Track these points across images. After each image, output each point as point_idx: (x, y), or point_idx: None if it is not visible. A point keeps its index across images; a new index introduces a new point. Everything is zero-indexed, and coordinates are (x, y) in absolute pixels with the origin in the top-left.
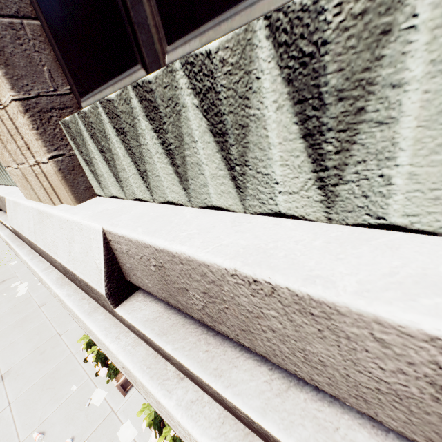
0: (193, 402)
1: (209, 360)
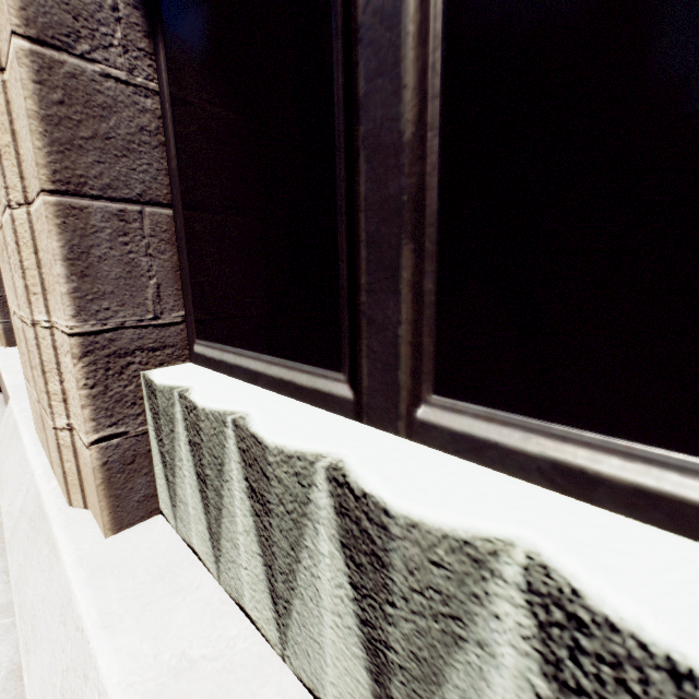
0: None
1: None
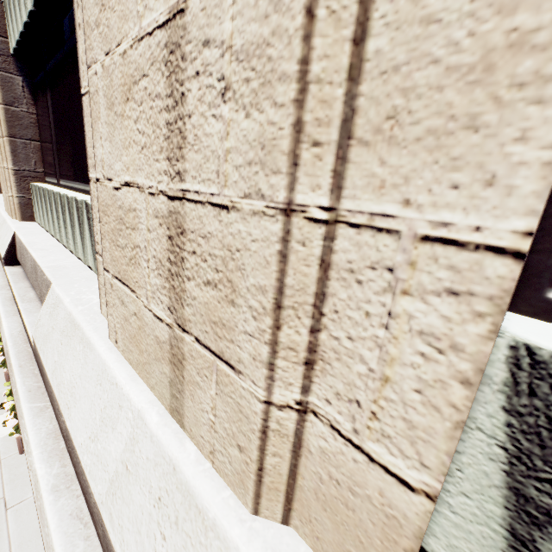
0: (6, 293)
1: (18, 281)
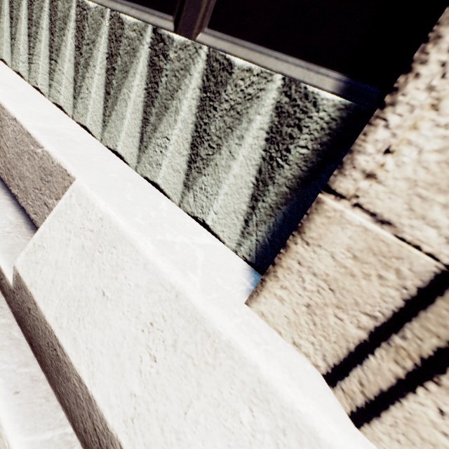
0: None
1: None
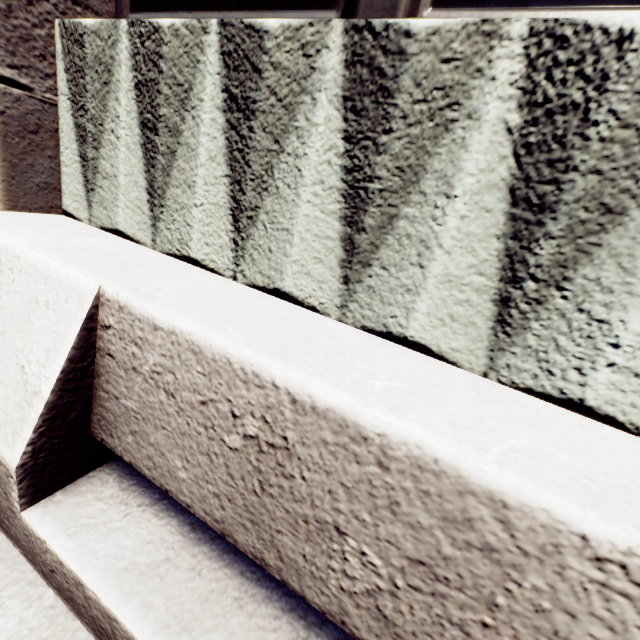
0: None
1: None
